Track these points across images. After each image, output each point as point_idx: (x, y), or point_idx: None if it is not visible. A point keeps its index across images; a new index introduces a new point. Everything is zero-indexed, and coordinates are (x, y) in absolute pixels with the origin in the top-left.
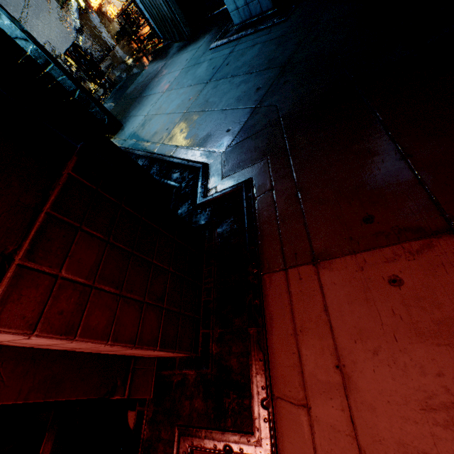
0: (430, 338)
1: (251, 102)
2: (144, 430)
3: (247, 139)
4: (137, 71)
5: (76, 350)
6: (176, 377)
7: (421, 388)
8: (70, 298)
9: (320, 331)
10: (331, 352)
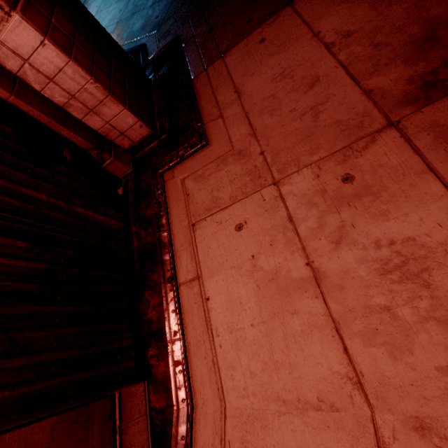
0: (276, 54)
1: None
2: (130, 185)
3: (172, 16)
4: None
5: (71, 113)
6: (146, 153)
7: (272, 74)
8: (62, 37)
9: (227, 84)
10: (232, 88)
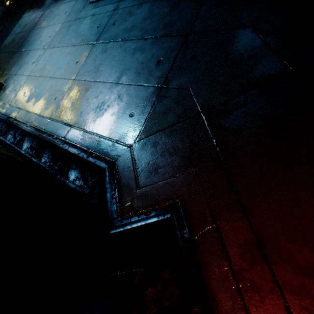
0: None
1: (154, 79)
2: None
3: (159, 133)
4: (14, 19)
5: None
6: None
7: None
8: None
9: None
10: None
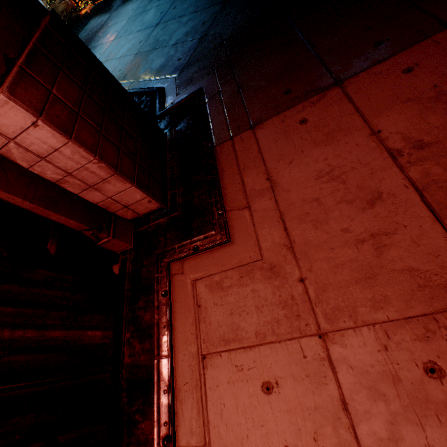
0: (322, 144)
1: (198, 34)
2: (129, 267)
3: (196, 62)
4: (79, 27)
5: (65, 188)
6: (152, 228)
7: (316, 170)
8: (63, 111)
9: (257, 165)
10: (264, 173)
